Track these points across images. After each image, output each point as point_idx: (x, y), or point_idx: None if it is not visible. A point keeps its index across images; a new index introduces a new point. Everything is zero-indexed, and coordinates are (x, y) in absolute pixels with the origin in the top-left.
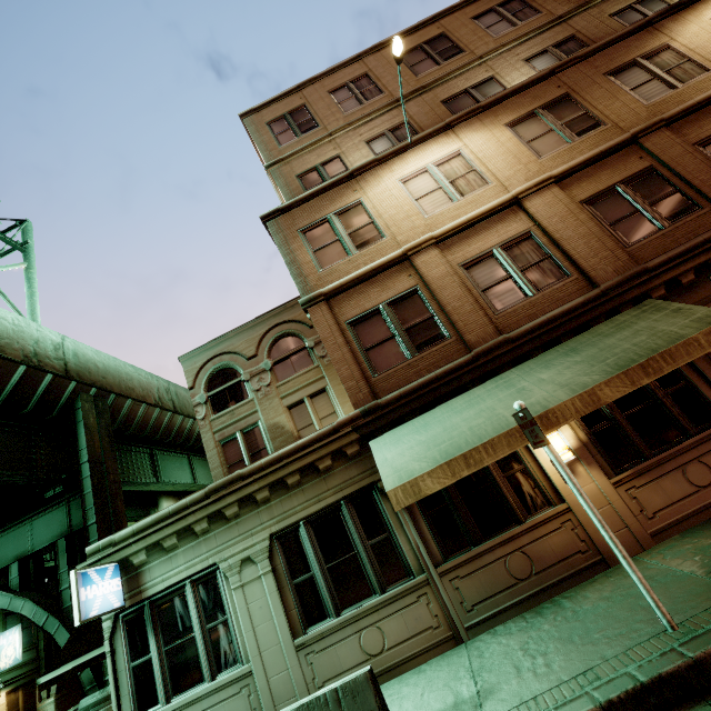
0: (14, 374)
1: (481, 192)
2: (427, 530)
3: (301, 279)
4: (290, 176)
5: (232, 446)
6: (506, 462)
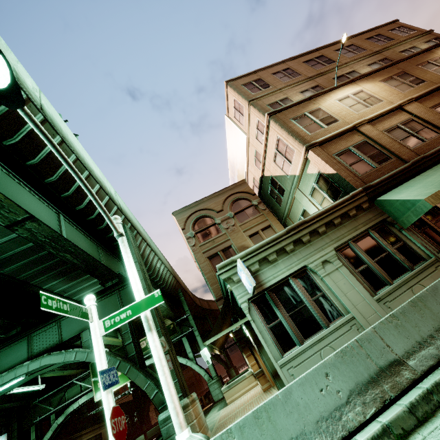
0: (103, 200)
1: (380, 104)
2: (422, 239)
3: (300, 138)
4: (263, 105)
5: (216, 259)
6: None
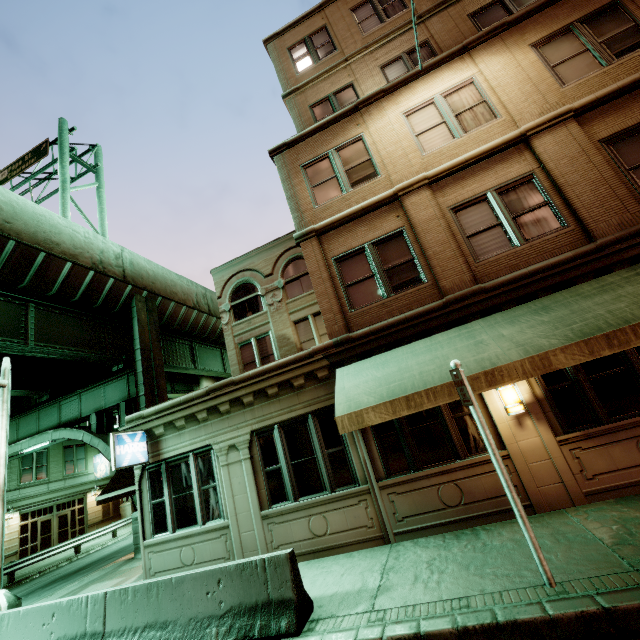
0: (86, 277)
1: (487, 128)
2: (376, 450)
3: (298, 214)
4: (303, 106)
5: (247, 349)
6: (457, 405)
